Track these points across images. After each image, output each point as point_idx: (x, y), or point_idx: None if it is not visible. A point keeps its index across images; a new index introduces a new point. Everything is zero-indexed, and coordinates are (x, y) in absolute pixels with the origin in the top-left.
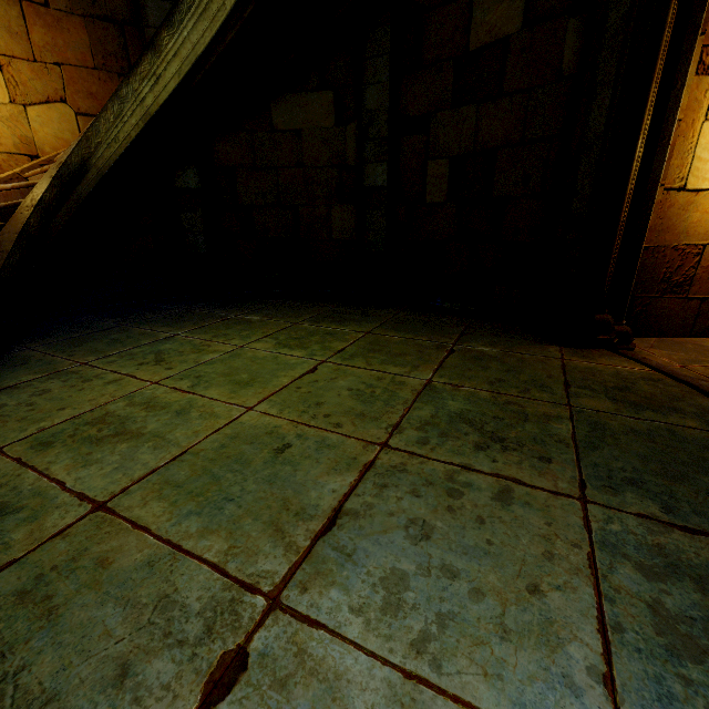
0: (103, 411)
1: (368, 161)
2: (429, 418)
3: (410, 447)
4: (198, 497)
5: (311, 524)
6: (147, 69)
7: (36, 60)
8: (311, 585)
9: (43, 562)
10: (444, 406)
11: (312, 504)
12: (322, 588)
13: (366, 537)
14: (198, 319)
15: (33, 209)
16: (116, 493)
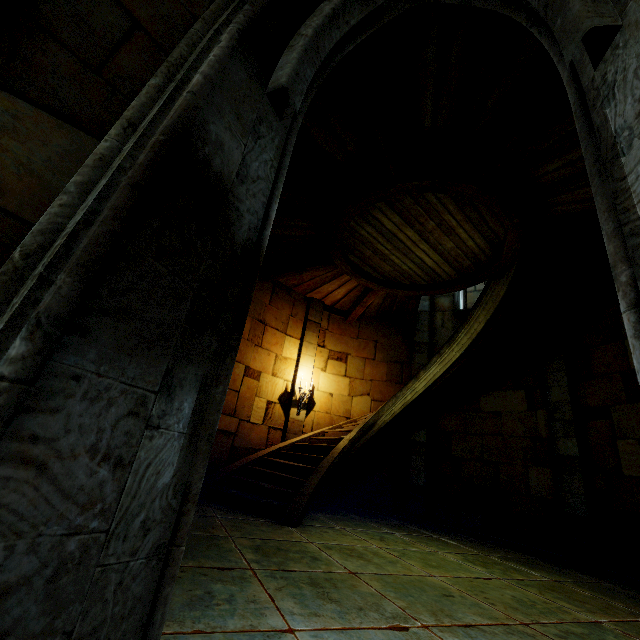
0: (352, 547)
1: (557, 435)
2: (577, 632)
3: (546, 632)
4: (396, 589)
5: (454, 620)
6: (411, 385)
7: (363, 379)
8: (445, 632)
9: (332, 576)
10: (601, 634)
11: (458, 616)
12: (451, 635)
13: (485, 638)
14: (409, 530)
15: (349, 440)
16: (358, 572)
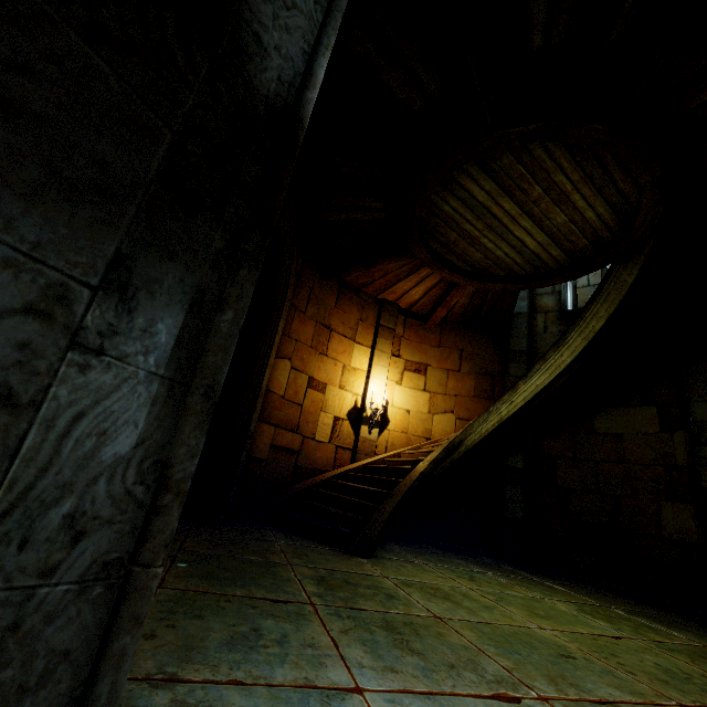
0: (436, 586)
1: (703, 463)
2: None
3: None
4: (496, 642)
5: (582, 693)
6: (507, 398)
7: (446, 394)
8: None
9: (412, 619)
10: None
11: (586, 687)
12: None
13: None
14: (504, 570)
15: (430, 462)
16: (446, 617)
